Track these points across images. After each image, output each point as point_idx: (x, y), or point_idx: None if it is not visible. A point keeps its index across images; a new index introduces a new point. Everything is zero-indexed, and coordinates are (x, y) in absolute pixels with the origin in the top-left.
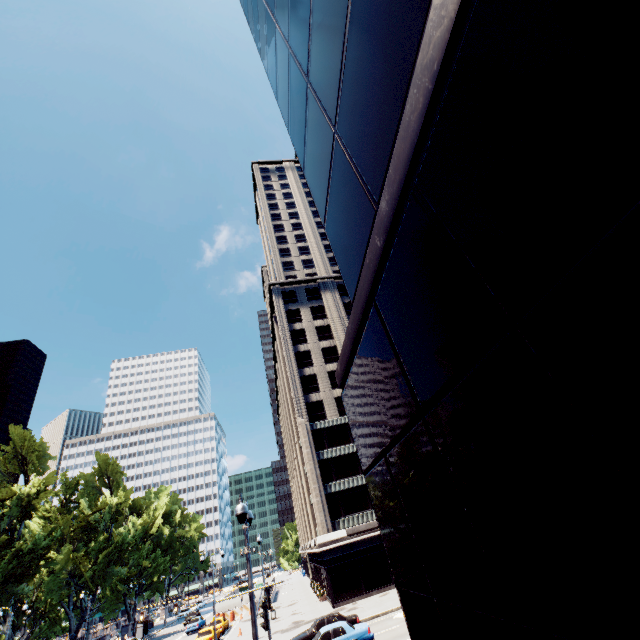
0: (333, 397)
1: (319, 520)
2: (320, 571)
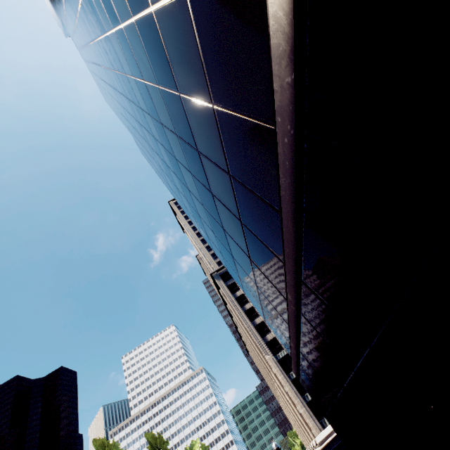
0: None
1: (311, 424)
2: None
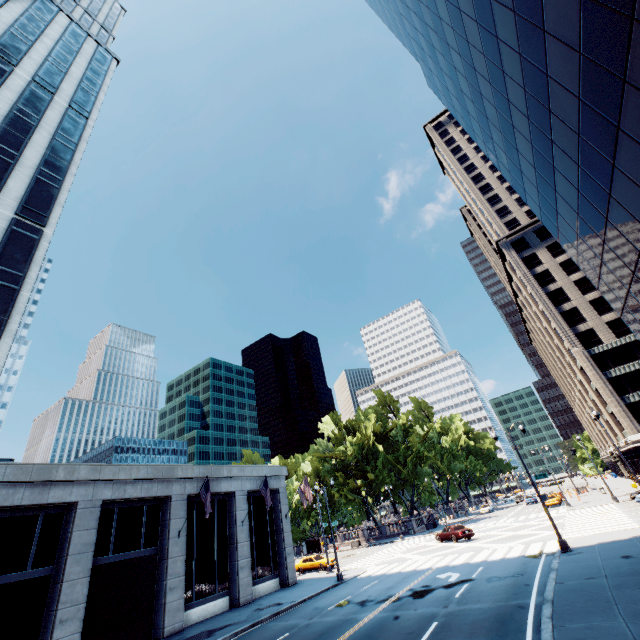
0: (603, 323)
1: (625, 424)
2: (638, 464)
